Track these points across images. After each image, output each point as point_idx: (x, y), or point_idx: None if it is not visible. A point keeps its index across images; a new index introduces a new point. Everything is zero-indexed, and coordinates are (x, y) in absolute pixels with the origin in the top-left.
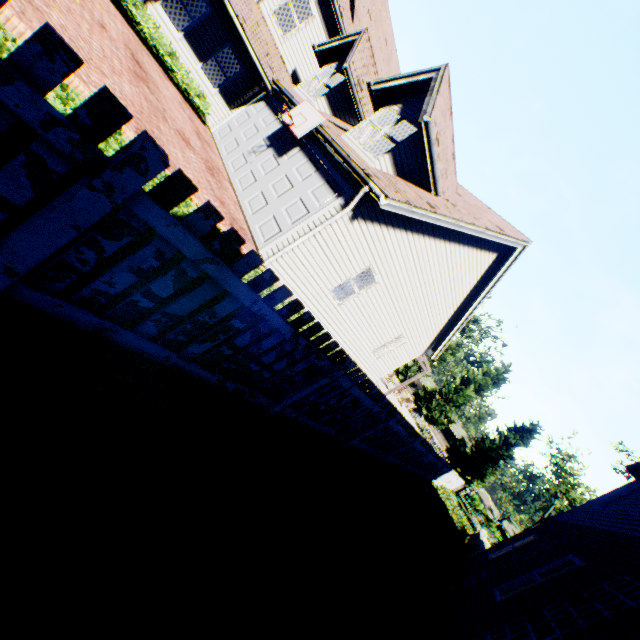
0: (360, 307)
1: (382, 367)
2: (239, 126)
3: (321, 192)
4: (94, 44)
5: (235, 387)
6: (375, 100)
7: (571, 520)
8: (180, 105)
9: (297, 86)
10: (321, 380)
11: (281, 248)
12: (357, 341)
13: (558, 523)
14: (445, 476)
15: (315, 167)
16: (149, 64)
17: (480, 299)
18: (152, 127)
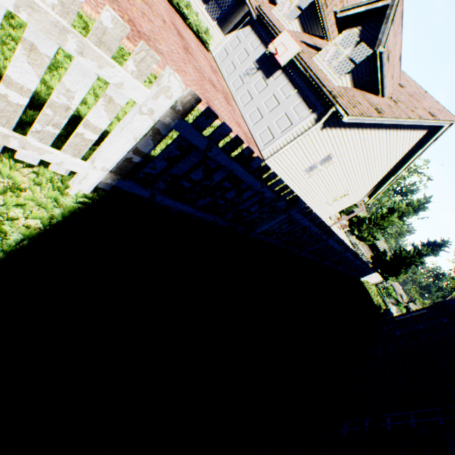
0: (321, 177)
1: (331, 210)
2: (233, 50)
3: (299, 108)
4: (173, 48)
5: (289, 248)
6: (339, 24)
7: (452, 303)
8: (198, 48)
9: (274, 8)
10: (321, 243)
11: (275, 151)
12: (316, 197)
13: (444, 304)
14: (369, 276)
15: (294, 87)
16: (179, 24)
17: (409, 163)
18: (206, 93)
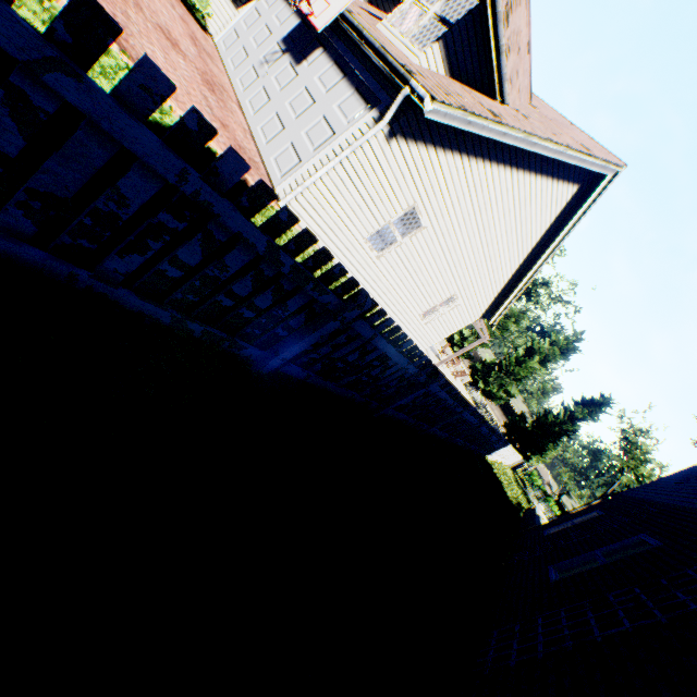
0: (404, 260)
1: (432, 334)
2: (248, 29)
3: (350, 105)
4: None
5: (204, 330)
6: None
7: (643, 496)
8: None
9: None
10: (327, 324)
11: (301, 183)
12: (401, 303)
13: (627, 499)
14: (501, 451)
15: (342, 72)
16: None
17: (553, 247)
18: (114, 9)
